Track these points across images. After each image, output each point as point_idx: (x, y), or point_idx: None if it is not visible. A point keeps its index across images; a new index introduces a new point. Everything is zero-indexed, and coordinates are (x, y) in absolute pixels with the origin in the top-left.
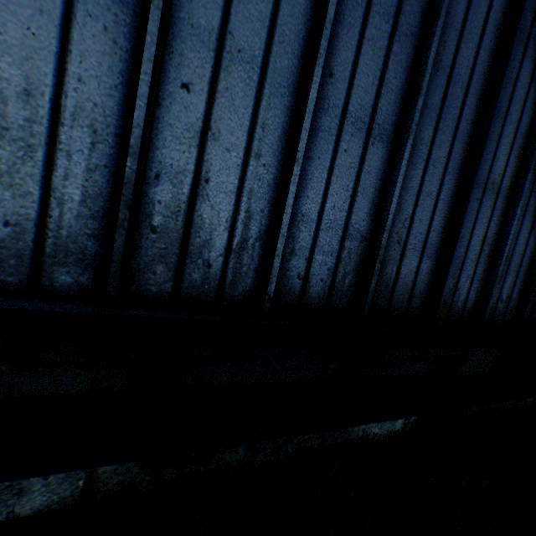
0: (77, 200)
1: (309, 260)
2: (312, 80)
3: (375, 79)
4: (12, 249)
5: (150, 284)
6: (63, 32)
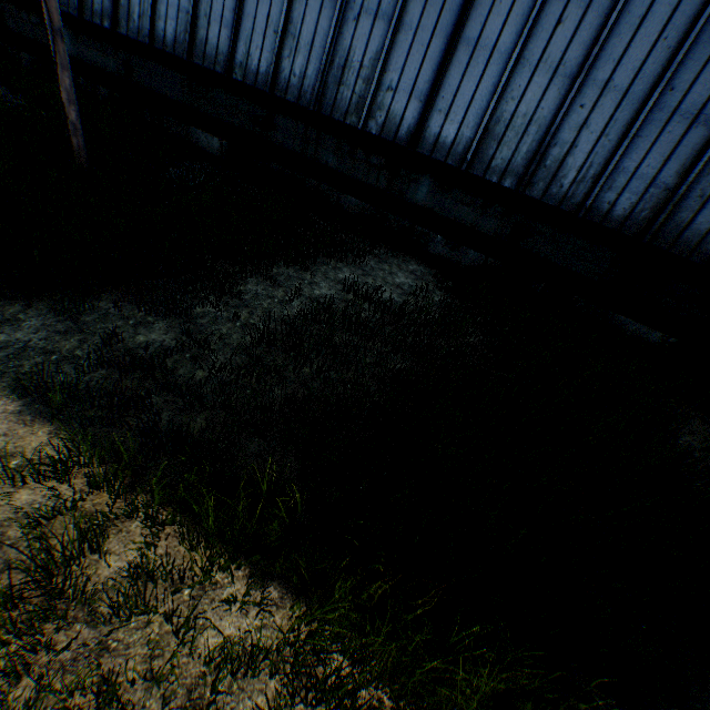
0: (523, 153)
1: (618, 195)
2: (652, 96)
3: (709, 87)
4: (499, 168)
5: (534, 190)
6: (543, 93)
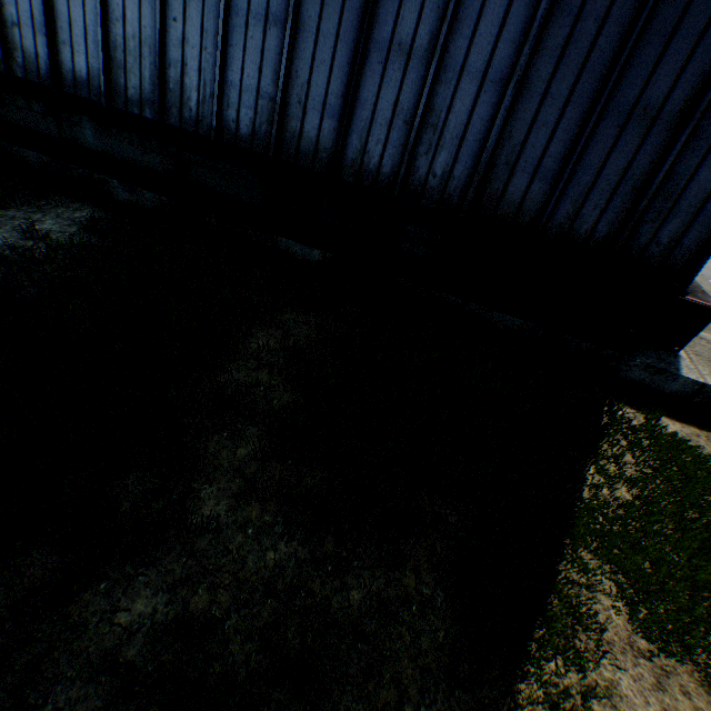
0: (149, 79)
1: (238, 113)
2: (221, 0)
3: None
4: (136, 99)
5: (172, 118)
6: (140, 11)
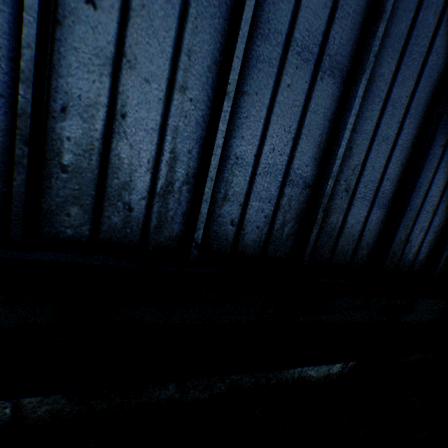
0: None
1: (244, 207)
2: None
3: (328, 0)
4: None
5: (65, 226)
6: None
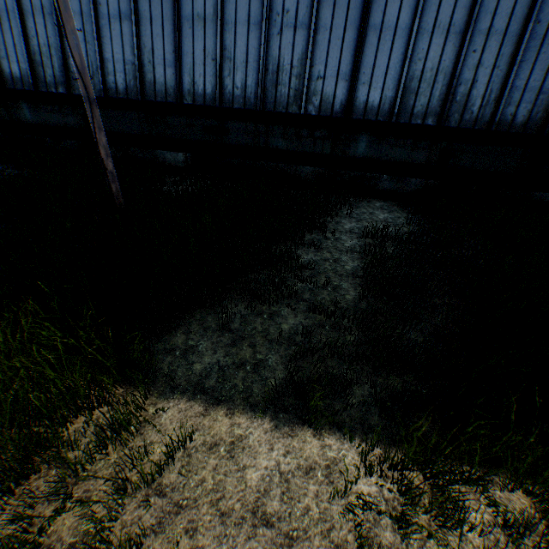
0: (437, 96)
1: (516, 107)
2: (526, 31)
3: None
4: (420, 112)
5: (451, 121)
6: (442, 50)
